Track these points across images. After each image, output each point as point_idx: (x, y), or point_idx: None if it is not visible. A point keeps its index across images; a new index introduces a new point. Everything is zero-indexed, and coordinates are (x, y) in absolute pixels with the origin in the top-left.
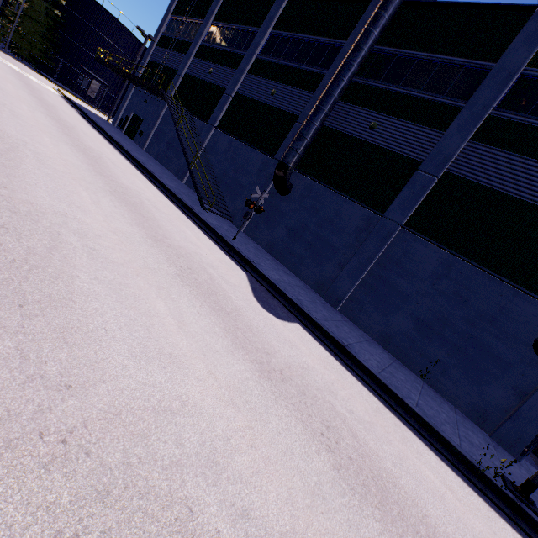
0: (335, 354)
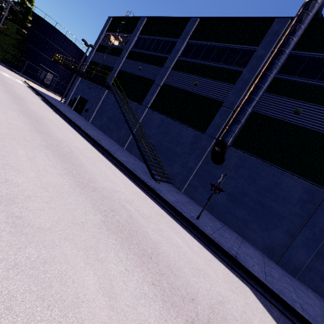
0: None
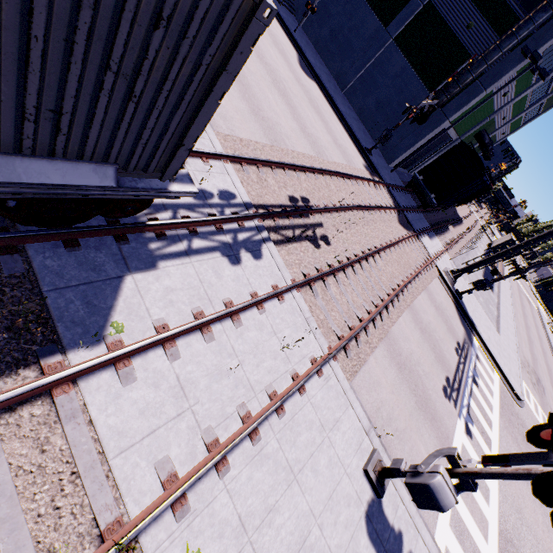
0: (327, 99)
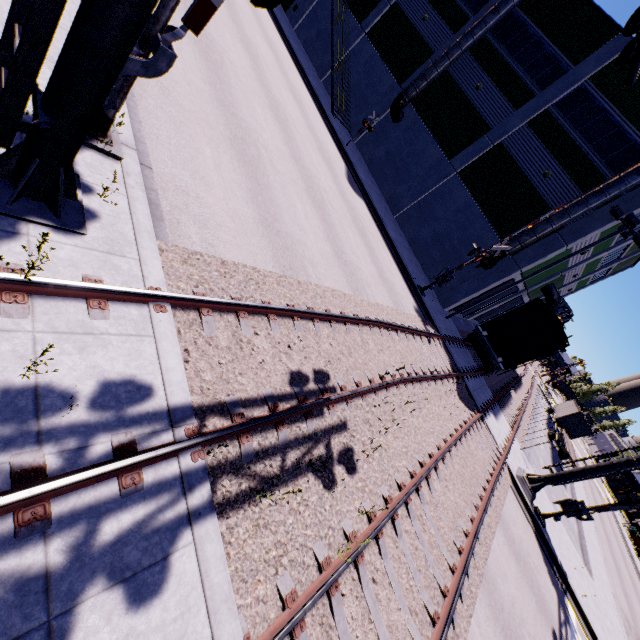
0: (375, 220)
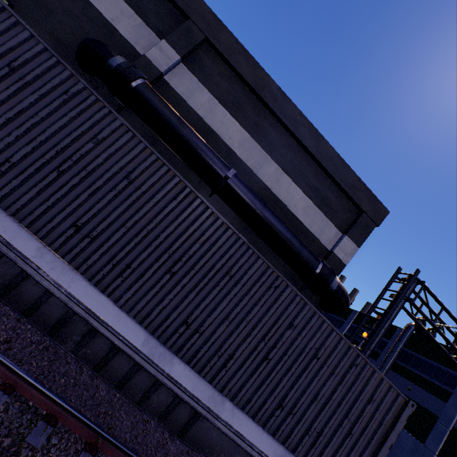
0: None
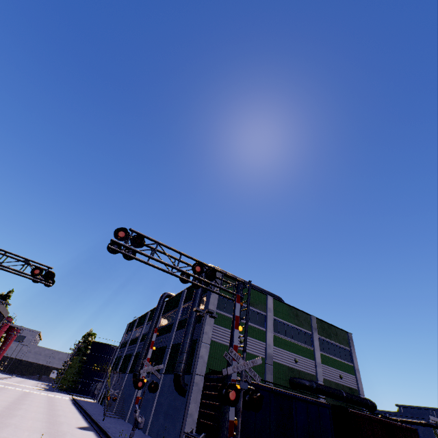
0: (100, 435)
